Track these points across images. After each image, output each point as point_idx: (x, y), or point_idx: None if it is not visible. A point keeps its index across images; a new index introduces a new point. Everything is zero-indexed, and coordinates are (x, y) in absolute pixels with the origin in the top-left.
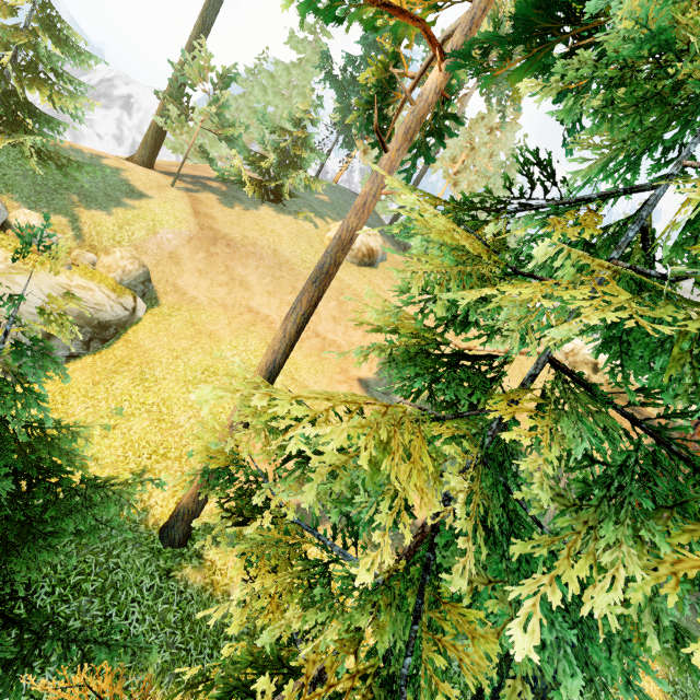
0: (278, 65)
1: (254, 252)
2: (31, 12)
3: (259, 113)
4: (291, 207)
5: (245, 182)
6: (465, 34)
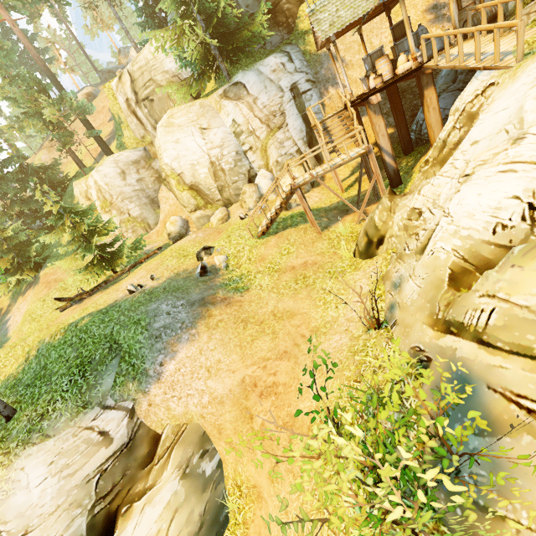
0: None
1: None
2: None
3: None
4: None
5: None
6: None
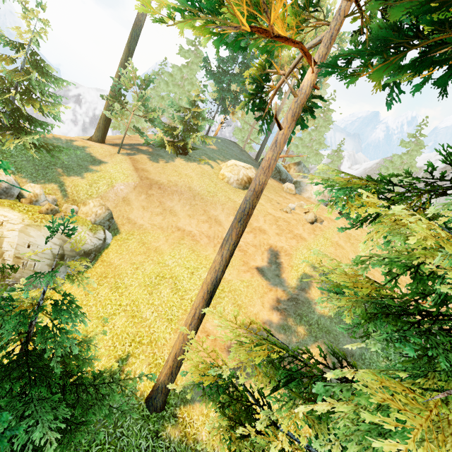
0: (174, 67)
1: (176, 190)
2: (24, 59)
3: (165, 98)
4: (194, 156)
5: (164, 144)
6: (327, 47)
